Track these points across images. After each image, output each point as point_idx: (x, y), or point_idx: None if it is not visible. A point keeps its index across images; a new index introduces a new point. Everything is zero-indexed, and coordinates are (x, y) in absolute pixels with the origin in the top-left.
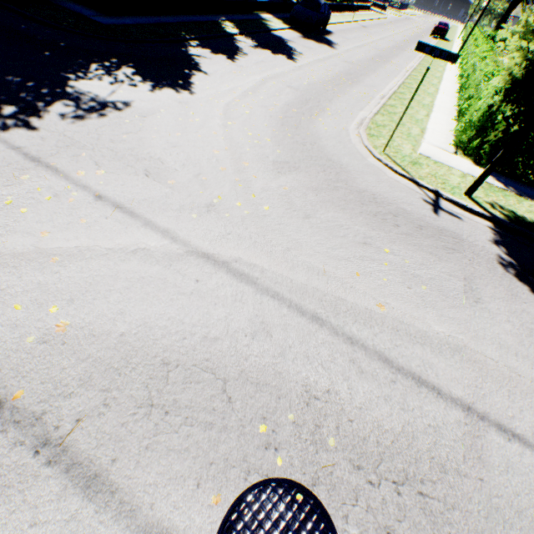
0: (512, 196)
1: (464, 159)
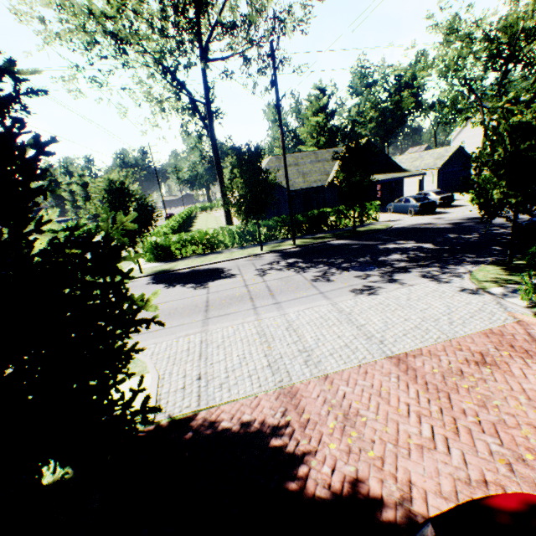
0: (166, 265)
1: (149, 264)
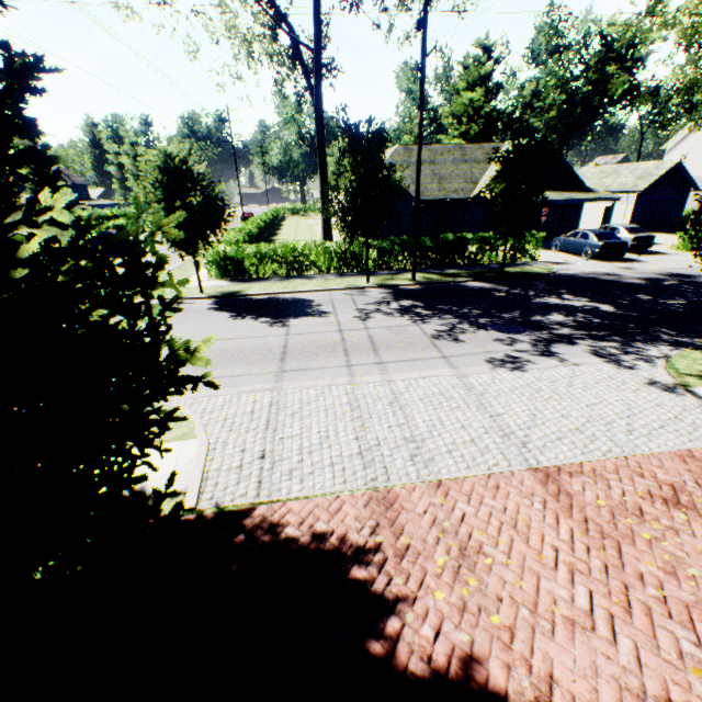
0: (236, 286)
1: (214, 281)
